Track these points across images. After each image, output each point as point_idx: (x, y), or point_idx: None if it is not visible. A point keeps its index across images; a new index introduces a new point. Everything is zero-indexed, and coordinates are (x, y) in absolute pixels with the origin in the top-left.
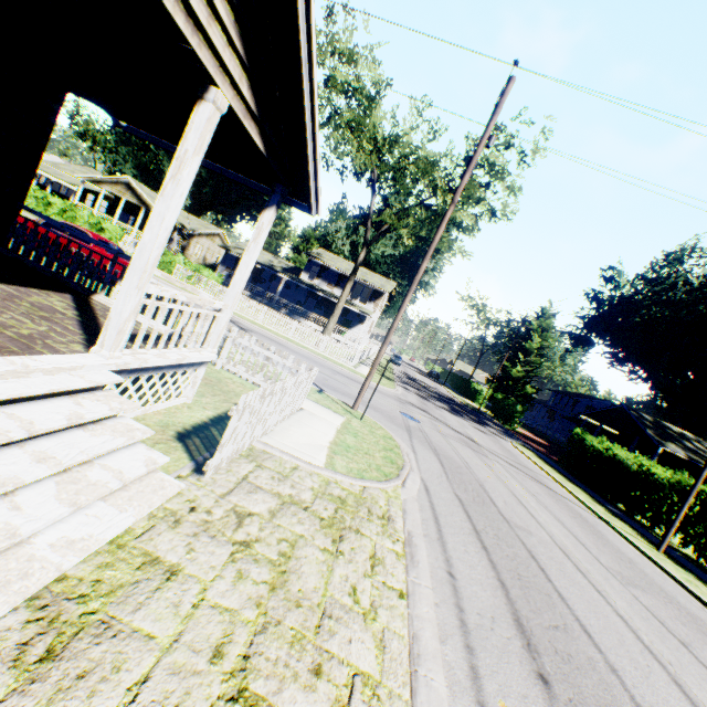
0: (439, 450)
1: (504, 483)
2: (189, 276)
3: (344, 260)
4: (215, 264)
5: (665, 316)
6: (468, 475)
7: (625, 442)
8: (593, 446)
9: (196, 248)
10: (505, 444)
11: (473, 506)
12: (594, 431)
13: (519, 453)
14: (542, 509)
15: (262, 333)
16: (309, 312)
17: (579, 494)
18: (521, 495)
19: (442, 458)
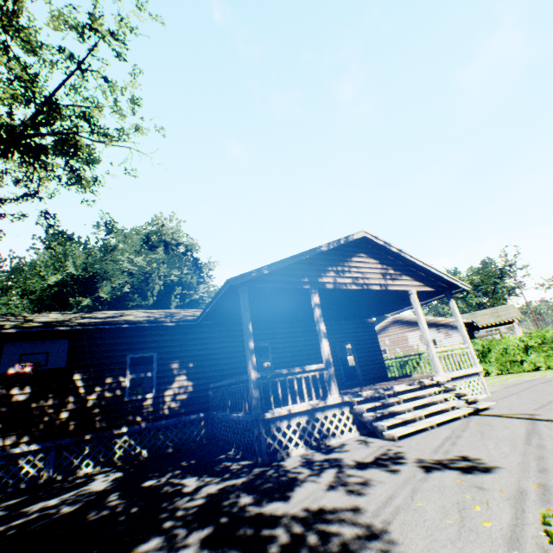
0: None
1: None
2: None
3: None
4: None
5: None
6: None
7: None
8: None
9: None
10: None
11: None
12: None
13: None
14: None
15: None
16: None
17: None
18: None
19: None
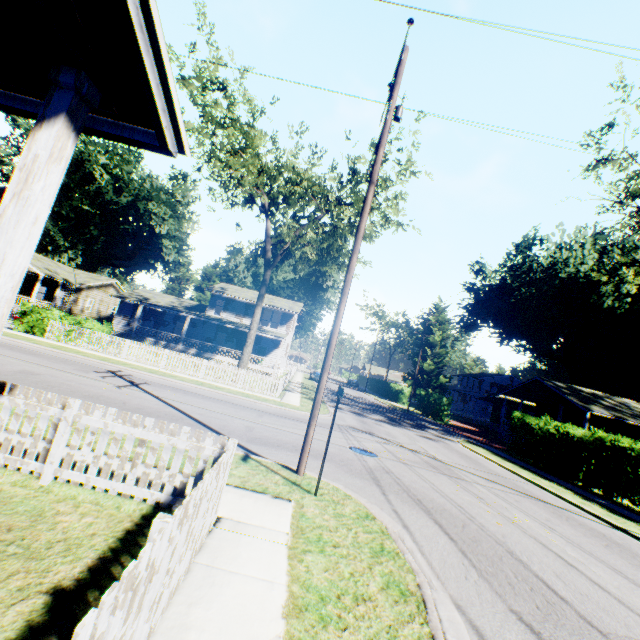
0: (423, 499)
1: (517, 524)
2: (67, 331)
3: (248, 290)
4: (113, 315)
5: (533, 293)
6: (484, 537)
7: (543, 411)
8: (541, 428)
9: (86, 301)
10: (457, 447)
11: (557, 636)
12: (511, 406)
13: (475, 454)
14: (586, 557)
15: (163, 382)
16: (221, 346)
17: (565, 494)
18: (548, 539)
19: (438, 518)
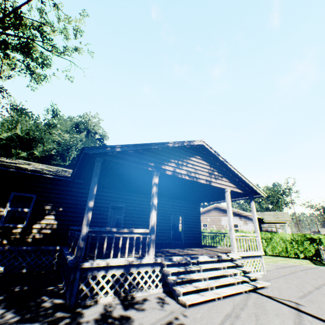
0: None
1: None
2: None
3: None
4: None
5: None
6: None
7: None
8: None
9: None
10: None
11: None
12: None
13: None
14: None
15: None
16: None
17: None
18: None
19: None
